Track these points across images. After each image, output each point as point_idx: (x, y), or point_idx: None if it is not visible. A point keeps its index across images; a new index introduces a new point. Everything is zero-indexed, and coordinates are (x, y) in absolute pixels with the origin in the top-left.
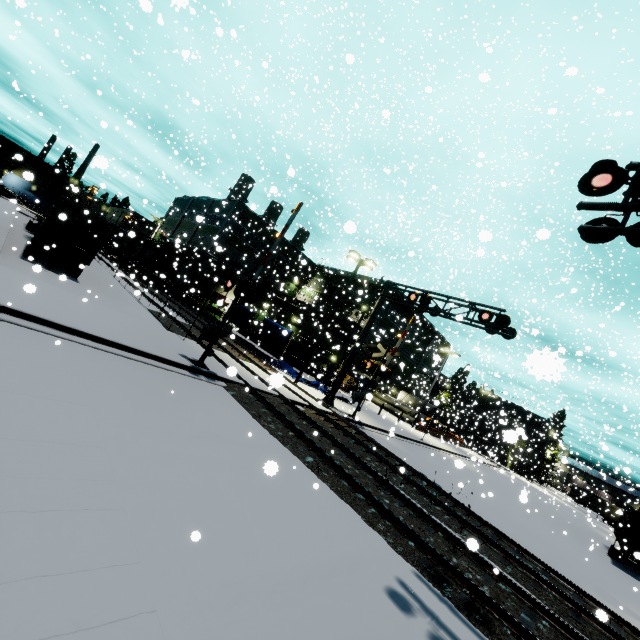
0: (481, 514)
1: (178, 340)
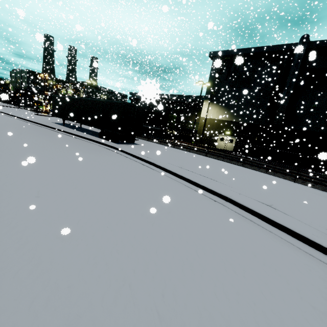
0: None
1: (17, 107)
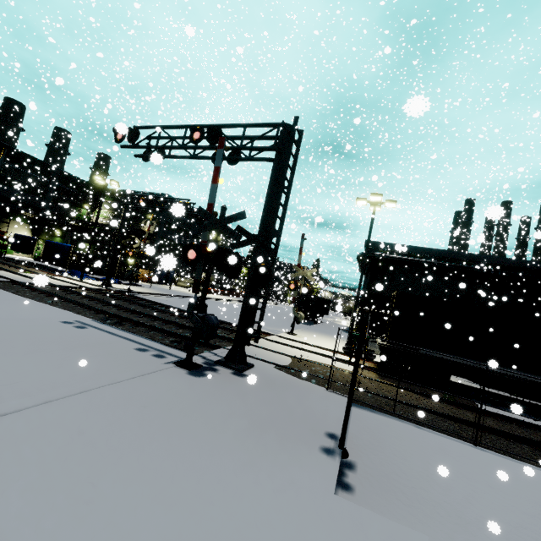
0: None
1: None
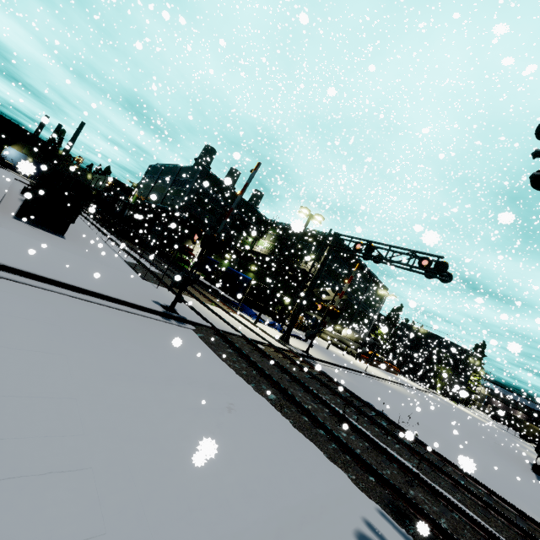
0: (424, 440)
1: (152, 288)
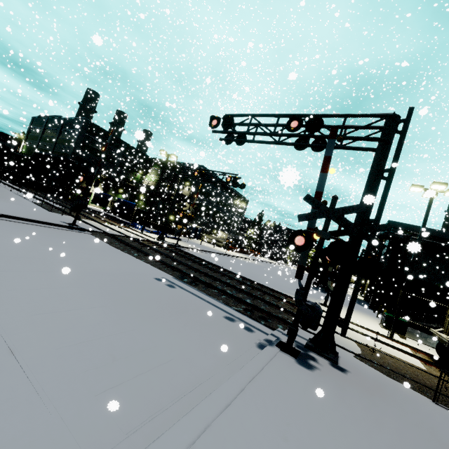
0: (236, 272)
1: (58, 216)
